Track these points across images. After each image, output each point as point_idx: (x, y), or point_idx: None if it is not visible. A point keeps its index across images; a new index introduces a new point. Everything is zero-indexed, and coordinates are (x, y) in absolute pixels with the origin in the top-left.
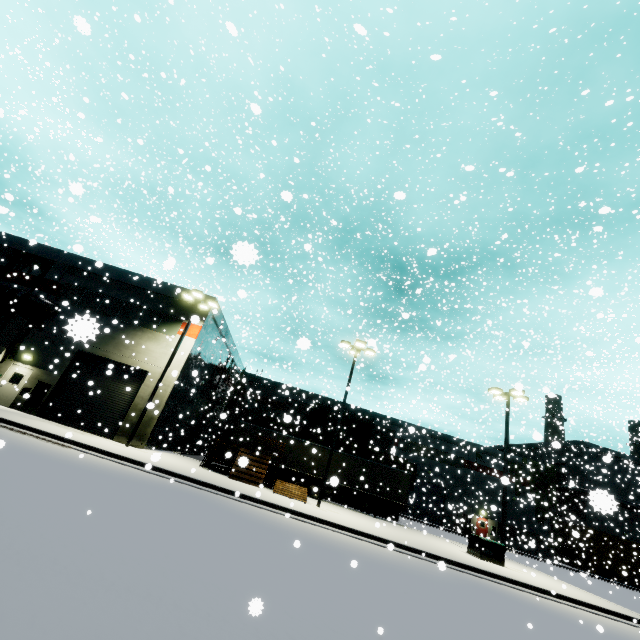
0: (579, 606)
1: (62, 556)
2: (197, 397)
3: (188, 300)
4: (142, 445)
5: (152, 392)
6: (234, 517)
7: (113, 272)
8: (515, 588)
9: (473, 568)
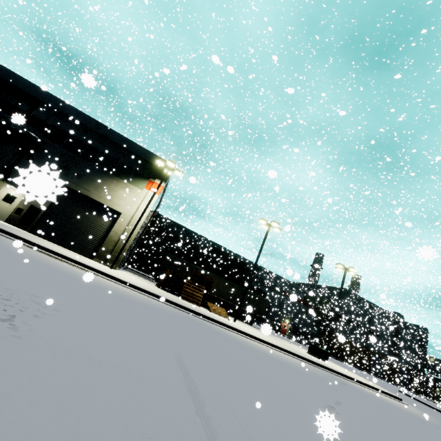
0: (373, 389)
1: (304, 422)
2: (140, 232)
3: (155, 163)
4: (116, 267)
5: (131, 232)
6: (239, 344)
7: (95, 125)
8: (349, 380)
9: (329, 369)
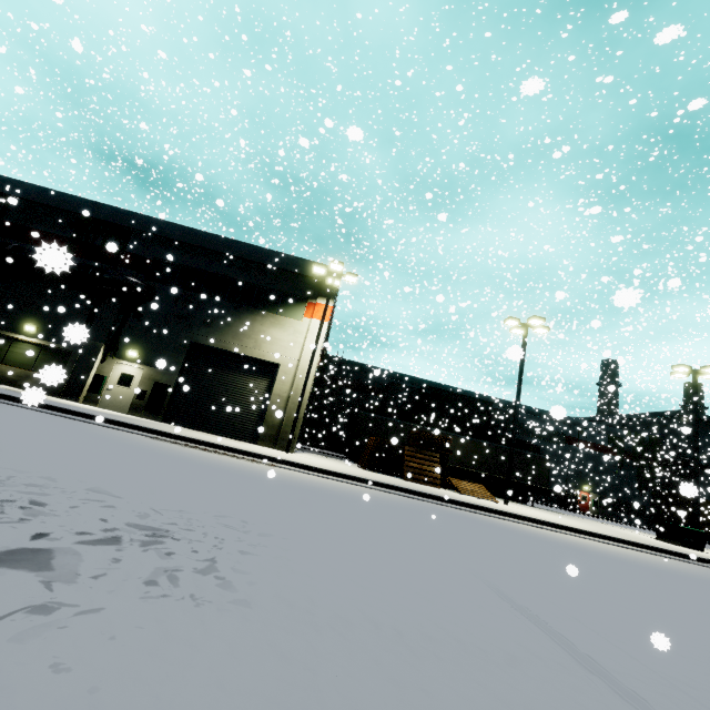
0: None
1: None
2: None
3: (310, 274)
4: (292, 449)
5: (302, 389)
6: (549, 543)
7: (210, 241)
8: None
9: None
